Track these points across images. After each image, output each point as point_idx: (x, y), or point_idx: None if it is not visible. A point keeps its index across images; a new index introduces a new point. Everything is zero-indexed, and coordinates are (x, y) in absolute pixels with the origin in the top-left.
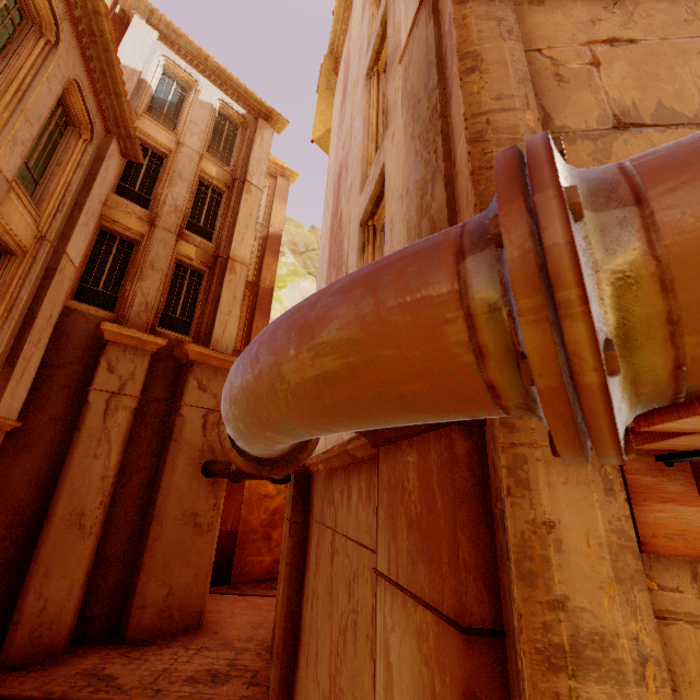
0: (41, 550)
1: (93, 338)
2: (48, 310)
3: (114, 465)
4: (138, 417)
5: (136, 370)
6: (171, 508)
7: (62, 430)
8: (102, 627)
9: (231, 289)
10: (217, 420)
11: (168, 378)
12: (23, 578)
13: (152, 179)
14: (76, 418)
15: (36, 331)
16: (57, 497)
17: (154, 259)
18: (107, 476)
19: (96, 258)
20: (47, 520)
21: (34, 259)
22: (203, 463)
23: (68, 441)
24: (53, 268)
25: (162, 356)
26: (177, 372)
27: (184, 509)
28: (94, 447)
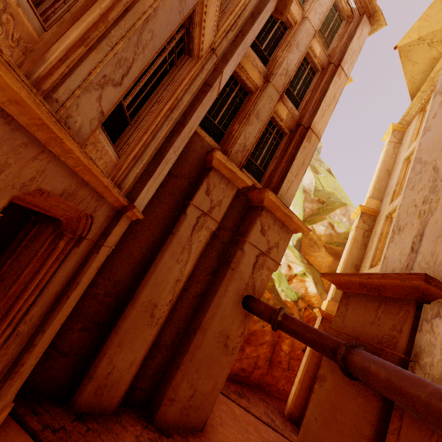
0: (121, 324)
1: (201, 161)
2: (192, 122)
3: (187, 273)
4: (210, 237)
5: (223, 199)
6: (214, 324)
7: (161, 229)
8: (139, 397)
9: (303, 155)
10: (263, 263)
11: (238, 214)
12: (103, 338)
13: (274, 44)
14: (172, 222)
15: (180, 139)
16: (144, 284)
17: (260, 110)
18: (180, 280)
19: (220, 96)
20: (132, 300)
21: (201, 68)
22: (245, 295)
23: (162, 239)
24: (209, 84)
25: (240, 193)
26: (245, 210)
27: (221, 329)
28: (178, 253)
